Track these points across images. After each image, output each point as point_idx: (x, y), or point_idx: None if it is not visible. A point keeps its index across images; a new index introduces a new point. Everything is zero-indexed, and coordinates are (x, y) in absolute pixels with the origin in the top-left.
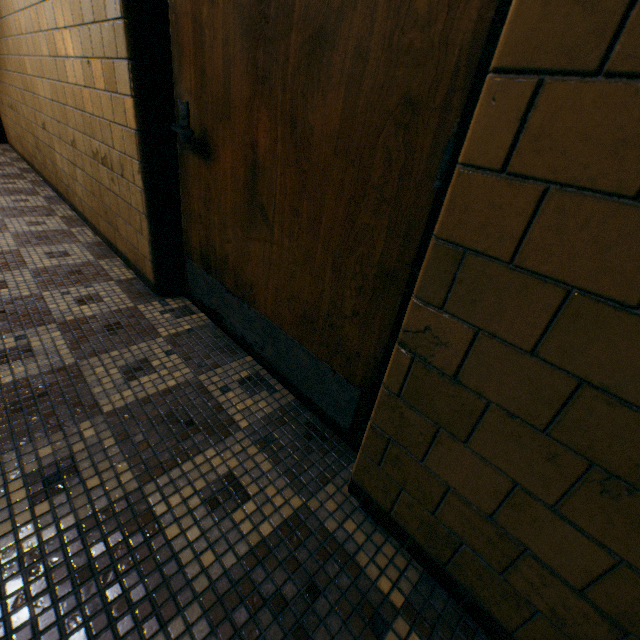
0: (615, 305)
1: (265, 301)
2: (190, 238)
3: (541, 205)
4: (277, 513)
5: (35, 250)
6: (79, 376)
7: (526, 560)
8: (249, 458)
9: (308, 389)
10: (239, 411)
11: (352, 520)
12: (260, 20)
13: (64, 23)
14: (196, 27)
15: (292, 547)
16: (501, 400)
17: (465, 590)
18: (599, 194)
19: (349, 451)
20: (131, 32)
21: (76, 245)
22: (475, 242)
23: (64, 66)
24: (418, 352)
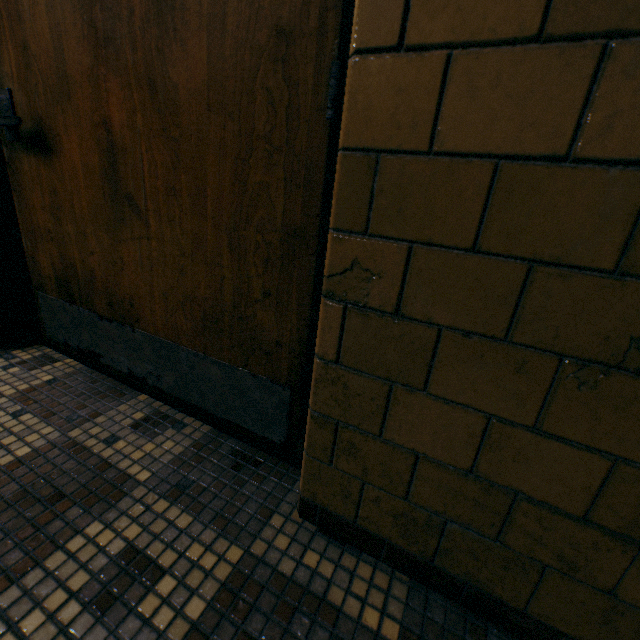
0: (545, 162)
1: (153, 315)
2: (39, 264)
3: (448, 74)
4: (209, 579)
5: None
6: None
7: (520, 508)
8: (157, 518)
9: (226, 410)
10: (135, 462)
11: (312, 551)
12: None
13: None
14: None
15: (239, 619)
16: (453, 320)
17: (462, 581)
18: (503, 43)
19: (291, 469)
20: None
21: None
22: (387, 139)
23: None
24: (350, 297)
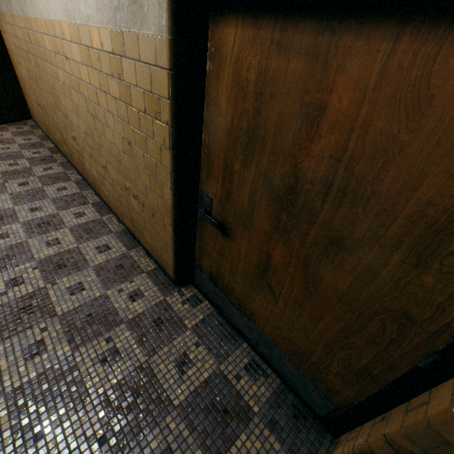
0: None
1: (263, 326)
2: (201, 261)
3: None
4: None
5: (88, 245)
6: (152, 373)
7: None
8: (265, 439)
9: (292, 382)
10: (250, 396)
11: None
12: (287, 201)
13: (107, 109)
14: (226, 168)
15: None
16: None
17: None
18: None
19: (321, 428)
20: (175, 157)
21: (111, 235)
22: None
23: (103, 127)
24: (400, 453)
